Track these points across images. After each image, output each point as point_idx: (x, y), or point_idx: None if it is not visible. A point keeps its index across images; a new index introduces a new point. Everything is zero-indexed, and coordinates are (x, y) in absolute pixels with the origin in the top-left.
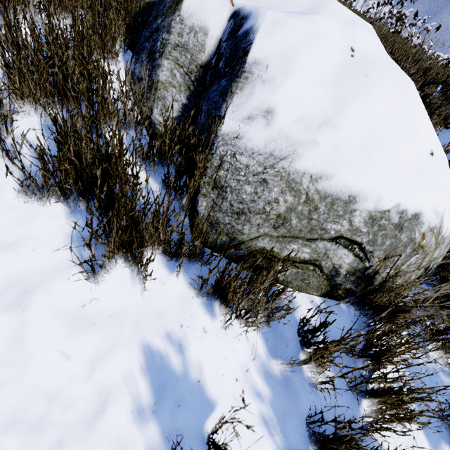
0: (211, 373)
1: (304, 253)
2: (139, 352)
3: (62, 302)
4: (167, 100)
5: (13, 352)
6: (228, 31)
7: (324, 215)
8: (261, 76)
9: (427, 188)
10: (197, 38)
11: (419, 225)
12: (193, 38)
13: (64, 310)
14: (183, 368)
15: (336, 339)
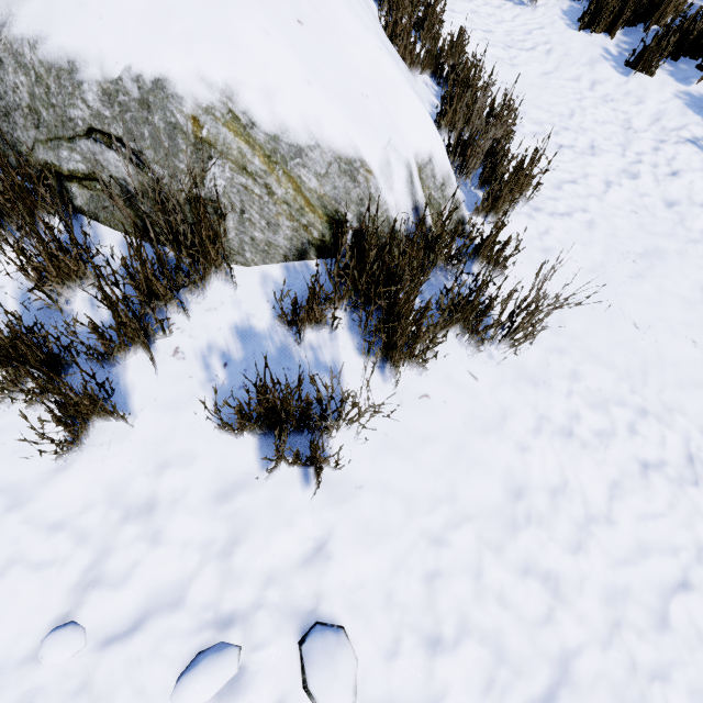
0: None
1: (79, 163)
2: None
3: None
4: None
5: None
6: None
7: (60, 97)
8: None
9: (178, 42)
10: None
11: (174, 100)
12: None
13: None
14: None
15: None
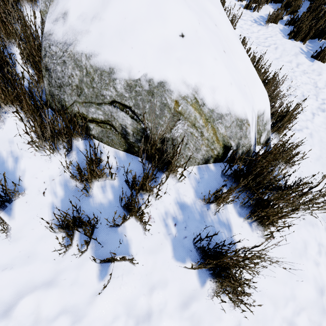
0: (29, 175)
1: (100, 115)
2: None
3: None
4: None
5: None
6: None
7: (99, 84)
8: None
9: (174, 63)
10: None
11: (168, 92)
12: None
13: None
14: (13, 169)
15: (125, 178)
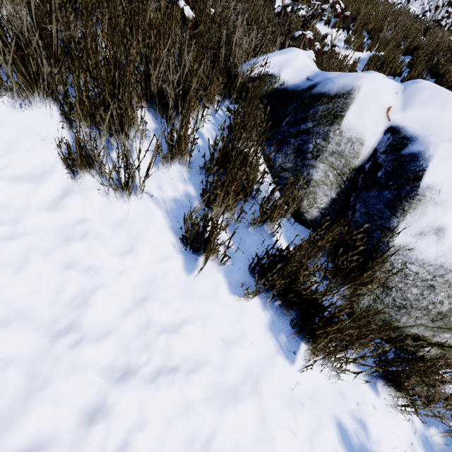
0: (387, 446)
1: None
2: (336, 429)
3: (279, 387)
4: (318, 194)
5: (263, 432)
6: (385, 144)
7: None
8: (434, 199)
9: None
10: (353, 147)
11: None
12: (349, 147)
13: (282, 394)
14: (367, 442)
15: None
